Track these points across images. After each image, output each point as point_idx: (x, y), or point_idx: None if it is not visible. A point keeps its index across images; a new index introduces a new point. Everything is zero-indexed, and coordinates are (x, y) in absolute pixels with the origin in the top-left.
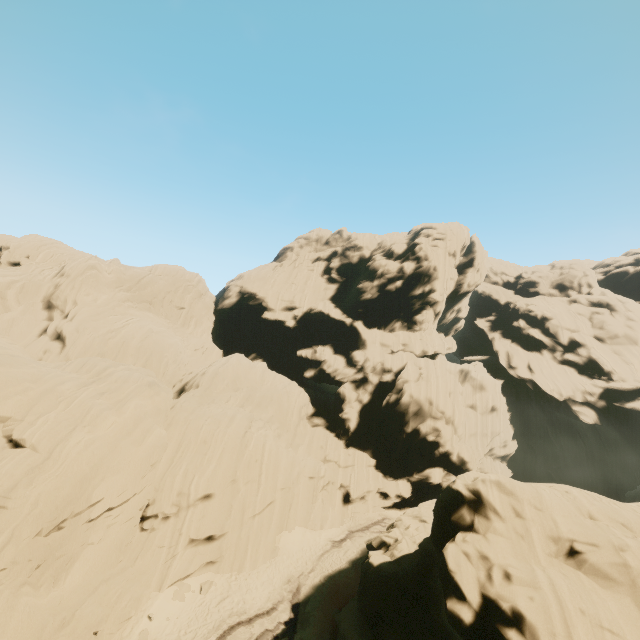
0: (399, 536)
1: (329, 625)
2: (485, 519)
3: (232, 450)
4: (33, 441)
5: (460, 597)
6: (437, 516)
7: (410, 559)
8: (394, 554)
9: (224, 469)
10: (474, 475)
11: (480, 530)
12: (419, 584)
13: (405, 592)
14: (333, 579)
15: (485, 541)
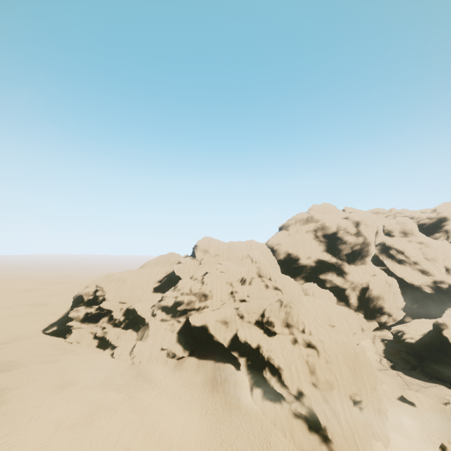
0: (412, 335)
1: (398, 358)
2: (449, 326)
3: (353, 319)
4: (337, 324)
5: (450, 339)
6: (437, 327)
7: (426, 337)
8: (416, 338)
9: (355, 325)
10: (442, 318)
11: (448, 328)
12: (429, 342)
13: (425, 345)
14: (385, 351)
15: (450, 330)
